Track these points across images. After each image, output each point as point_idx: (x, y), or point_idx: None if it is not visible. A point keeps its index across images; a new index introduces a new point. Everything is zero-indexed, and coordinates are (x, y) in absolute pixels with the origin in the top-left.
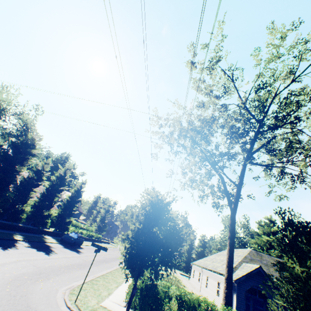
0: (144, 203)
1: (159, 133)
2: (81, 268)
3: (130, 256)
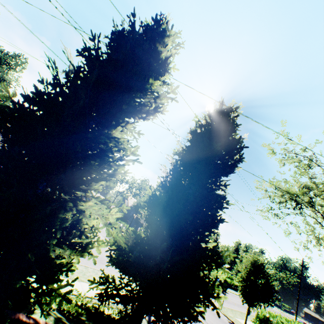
0: (247, 261)
1: (265, 197)
2: (225, 302)
3: (242, 290)
